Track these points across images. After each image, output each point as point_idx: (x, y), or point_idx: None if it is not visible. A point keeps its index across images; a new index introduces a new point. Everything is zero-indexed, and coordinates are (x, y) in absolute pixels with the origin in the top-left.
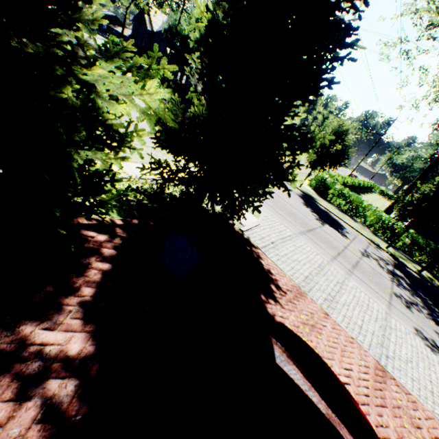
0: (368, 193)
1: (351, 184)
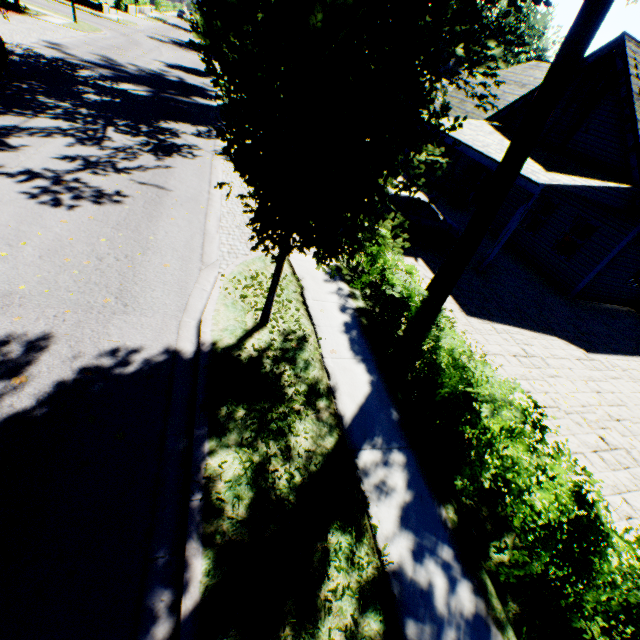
0: None
1: None
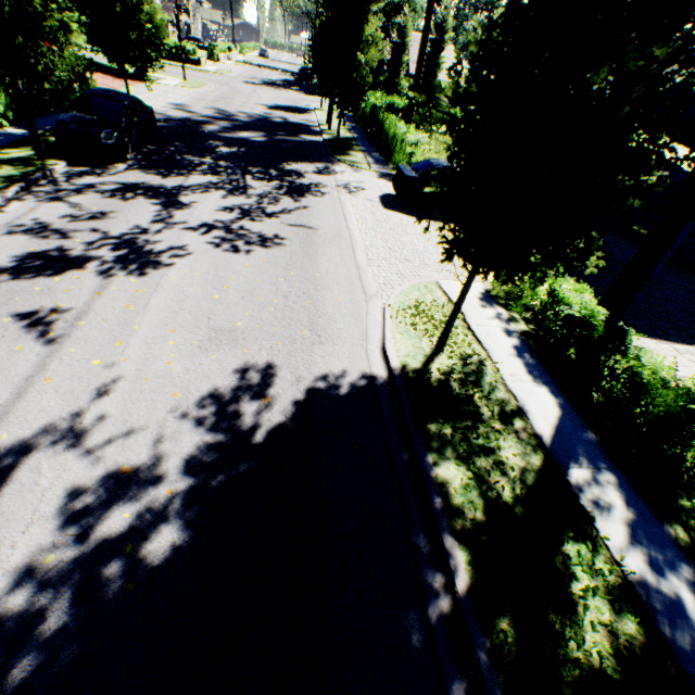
0: None
1: None
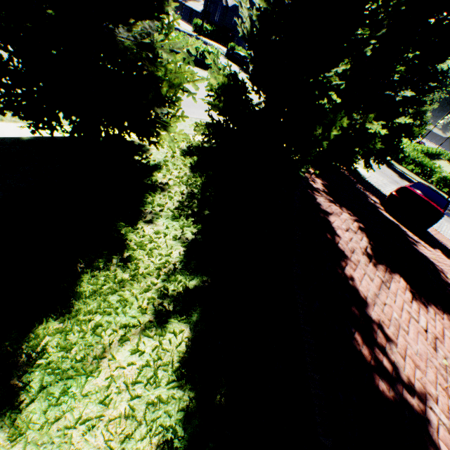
0: (435, 160)
1: (420, 152)
